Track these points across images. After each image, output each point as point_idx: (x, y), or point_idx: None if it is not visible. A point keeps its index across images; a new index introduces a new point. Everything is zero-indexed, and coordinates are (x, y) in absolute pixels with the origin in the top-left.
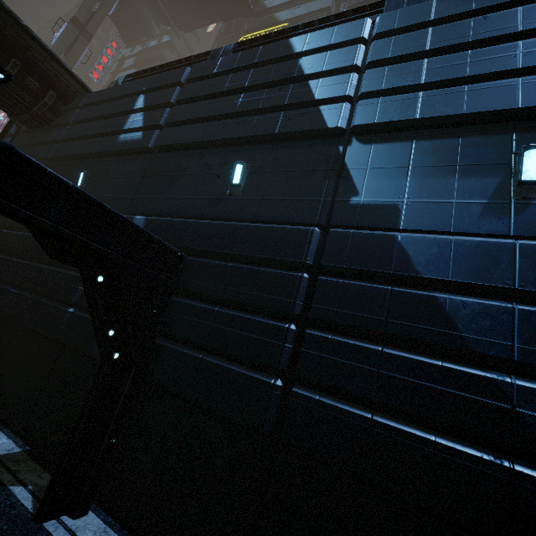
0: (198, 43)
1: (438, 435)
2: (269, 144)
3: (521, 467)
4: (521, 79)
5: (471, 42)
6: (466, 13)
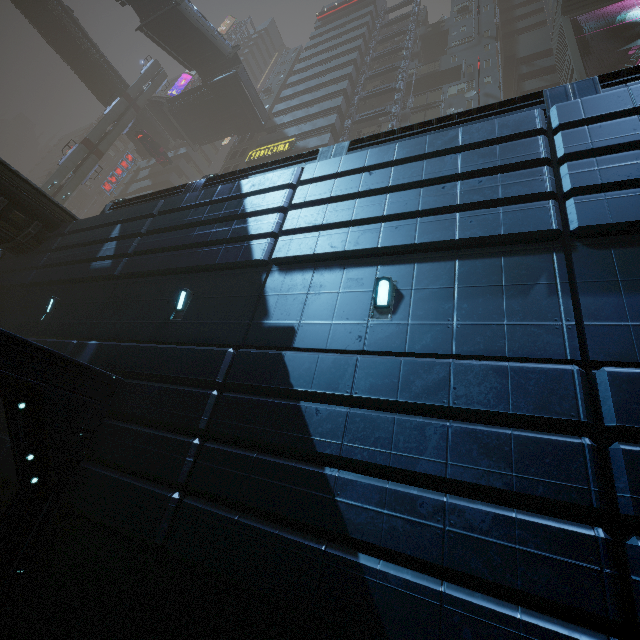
0: (217, 152)
1: (282, 529)
2: (212, 272)
3: (331, 549)
4: (383, 225)
5: (359, 192)
6: (360, 169)
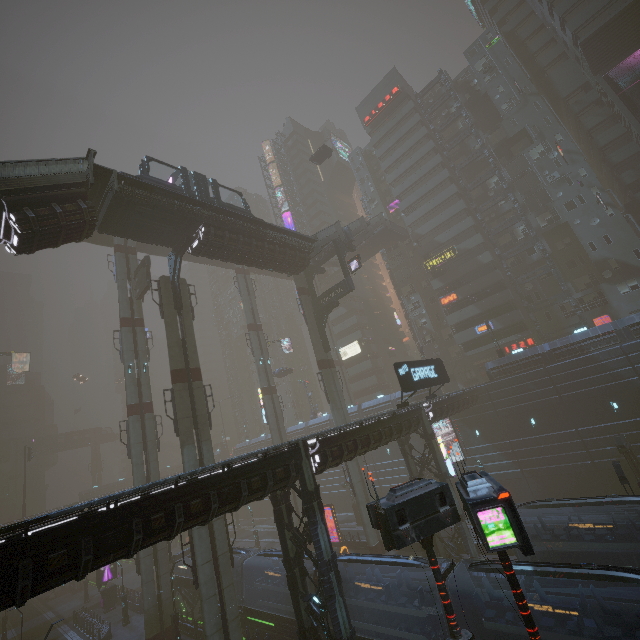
0: None
1: None
2: (616, 393)
3: None
4: None
5: None
6: None
